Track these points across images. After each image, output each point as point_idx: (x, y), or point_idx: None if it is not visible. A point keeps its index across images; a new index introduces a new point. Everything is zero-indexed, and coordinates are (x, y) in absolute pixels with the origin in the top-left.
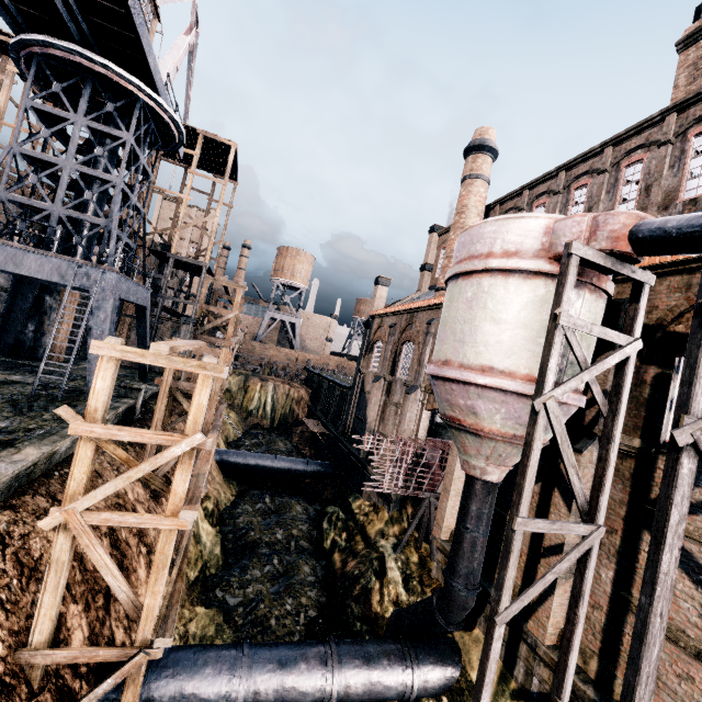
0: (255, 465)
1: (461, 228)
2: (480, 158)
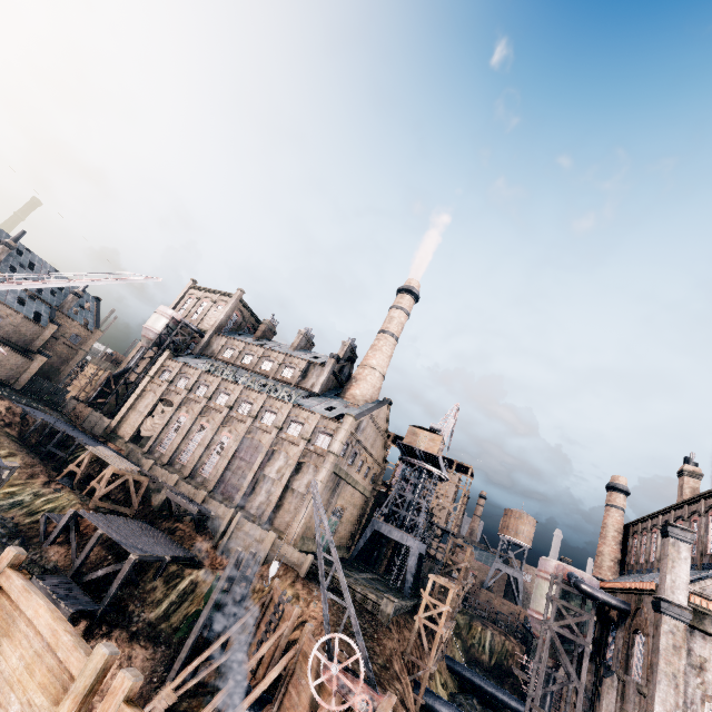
0: (469, 677)
1: (603, 537)
2: (614, 494)
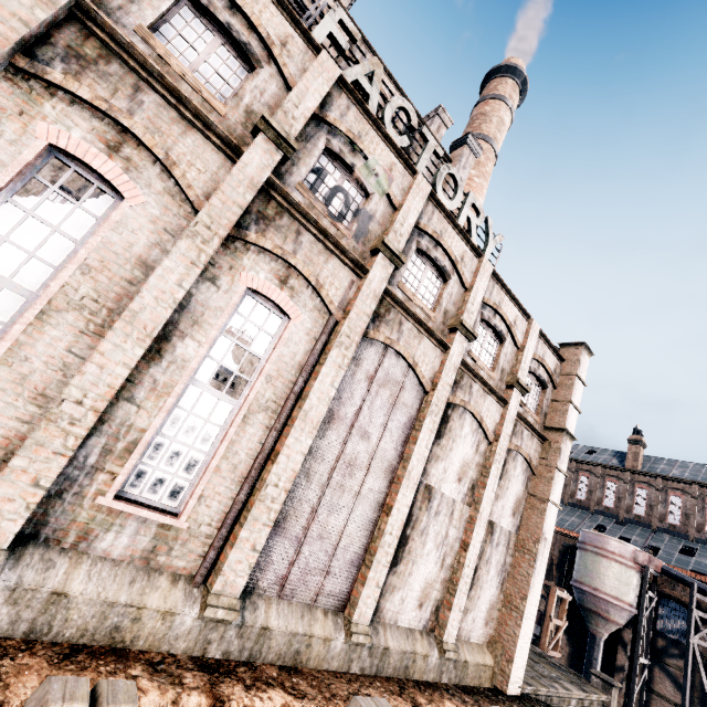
0: None
1: None
2: None
